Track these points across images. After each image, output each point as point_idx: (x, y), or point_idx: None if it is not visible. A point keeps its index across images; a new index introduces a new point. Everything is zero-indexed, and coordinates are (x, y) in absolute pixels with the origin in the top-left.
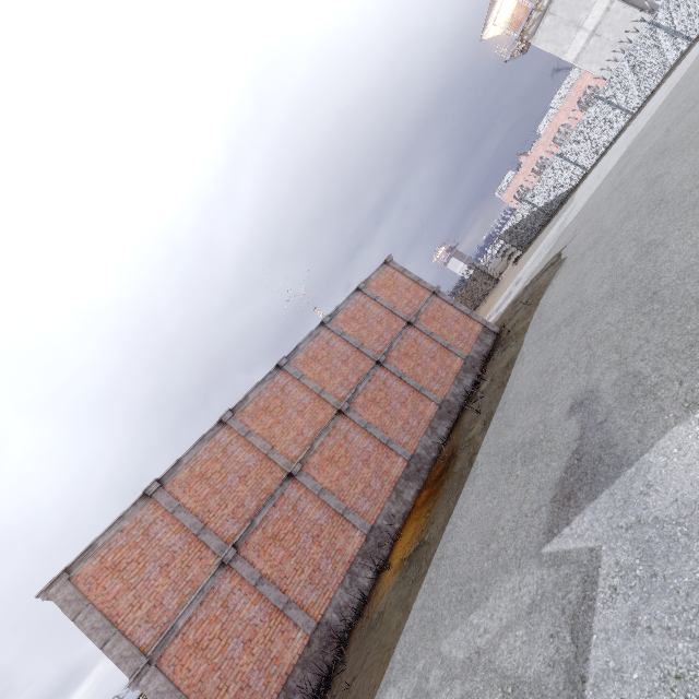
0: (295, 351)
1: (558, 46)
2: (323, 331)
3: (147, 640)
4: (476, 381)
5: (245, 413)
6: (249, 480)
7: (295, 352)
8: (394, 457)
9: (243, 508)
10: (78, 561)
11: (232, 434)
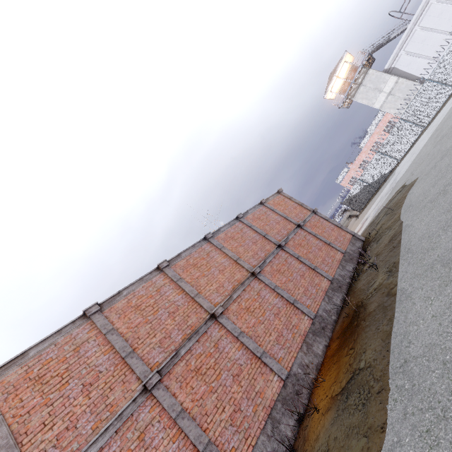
0: (218, 231)
1: (369, 100)
2: (238, 223)
3: None
4: (357, 267)
5: (177, 265)
6: (177, 316)
7: (218, 232)
8: (301, 314)
9: (169, 339)
10: (4, 368)
11: (165, 278)
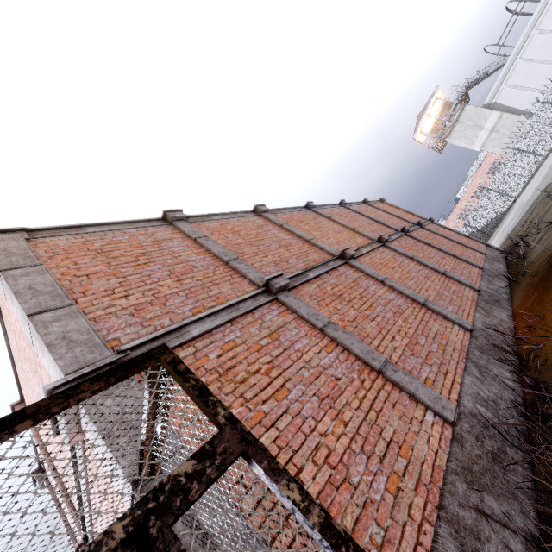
0: (320, 207)
1: (468, 139)
2: (342, 208)
3: (125, 337)
4: (510, 263)
5: (279, 217)
6: (291, 249)
7: (320, 207)
8: (459, 284)
9: (287, 263)
10: (49, 232)
11: (266, 221)
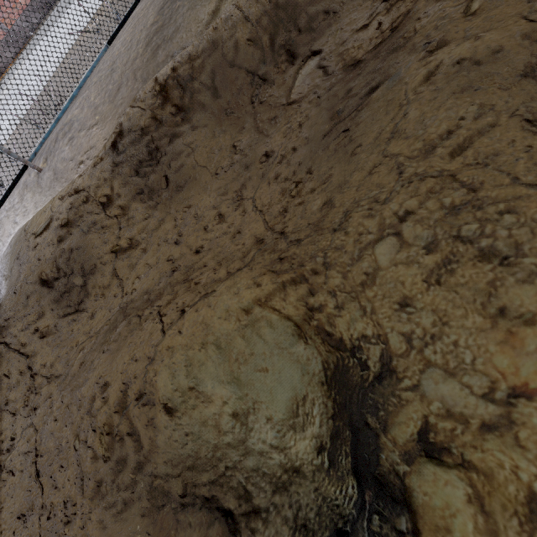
0: None
1: None
2: None
3: None
4: None
5: None
6: None
7: None
8: None
9: None
10: None
11: None
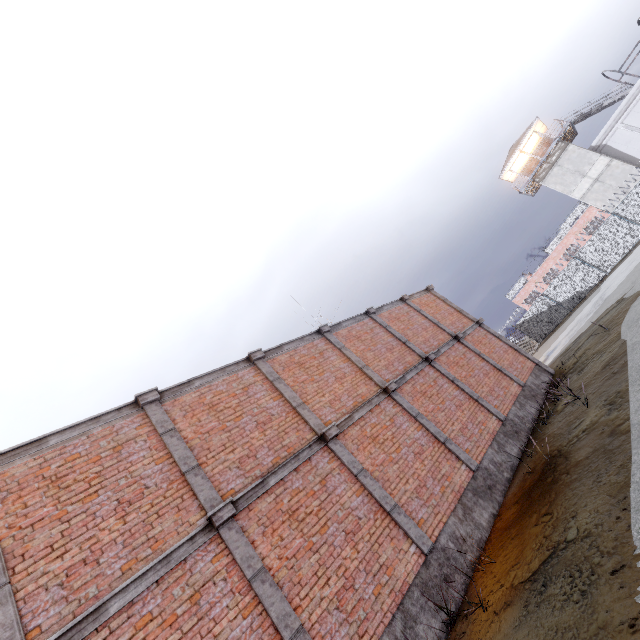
0: (338, 325)
1: (566, 187)
2: (367, 319)
3: (47, 621)
4: (543, 408)
5: (276, 360)
6: (269, 429)
7: (337, 326)
8: (455, 461)
9: (254, 459)
10: (10, 454)
11: (257, 375)
